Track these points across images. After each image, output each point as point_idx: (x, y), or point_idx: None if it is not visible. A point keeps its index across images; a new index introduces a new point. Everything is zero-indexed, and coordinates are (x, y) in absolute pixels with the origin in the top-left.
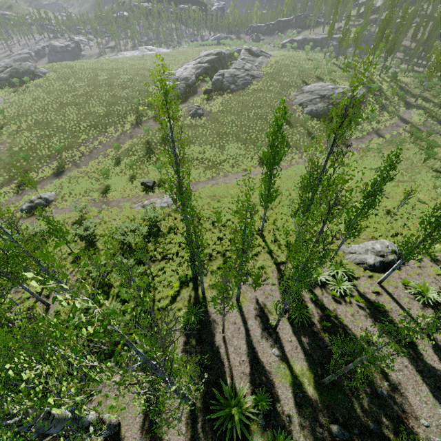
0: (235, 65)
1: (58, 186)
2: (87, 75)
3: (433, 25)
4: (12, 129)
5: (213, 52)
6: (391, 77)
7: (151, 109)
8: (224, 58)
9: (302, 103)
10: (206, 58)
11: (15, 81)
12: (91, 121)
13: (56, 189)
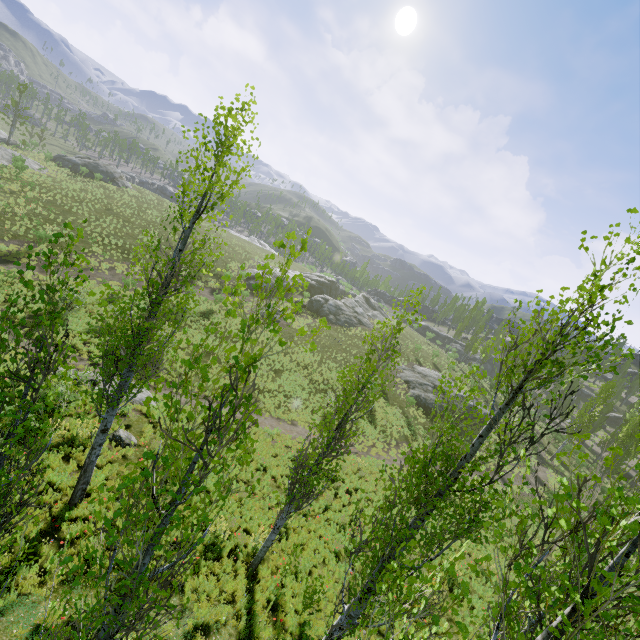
0: (345, 300)
1: None
2: (172, 214)
3: (568, 385)
4: (11, 187)
5: (328, 278)
6: (520, 413)
7: (218, 280)
8: (336, 290)
9: (410, 381)
10: (316, 278)
11: (83, 170)
12: (127, 244)
13: None
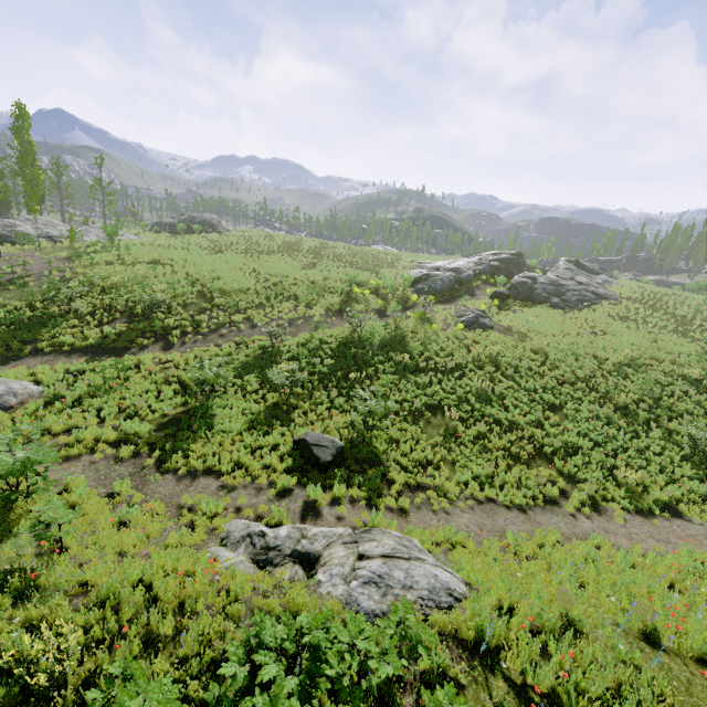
0: (554, 272)
1: (70, 374)
2: (286, 240)
3: None
4: (107, 259)
5: (508, 252)
6: None
7: (377, 297)
8: (524, 265)
9: None
10: (494, 256)
11: (180, 227)
12: (253, 284)
13: (60, 380)
